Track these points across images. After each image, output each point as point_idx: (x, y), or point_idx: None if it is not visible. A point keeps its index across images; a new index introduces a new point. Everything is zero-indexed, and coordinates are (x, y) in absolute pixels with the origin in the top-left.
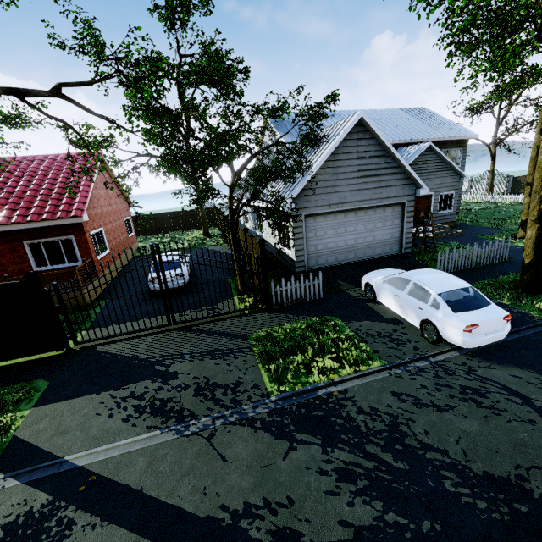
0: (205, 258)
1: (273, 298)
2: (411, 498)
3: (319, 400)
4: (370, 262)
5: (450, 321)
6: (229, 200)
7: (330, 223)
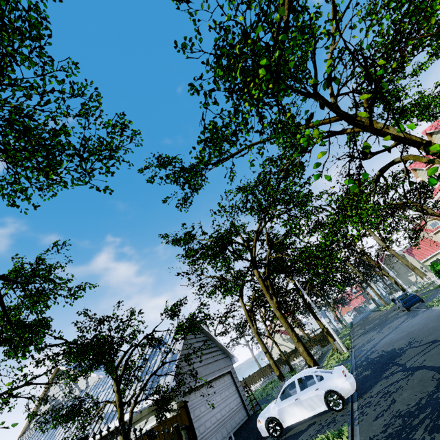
0: None
1: None
2: None
3: None
4: (241, 428)
5: (335, 377)
6: (119, 392)
7: (200, 399)
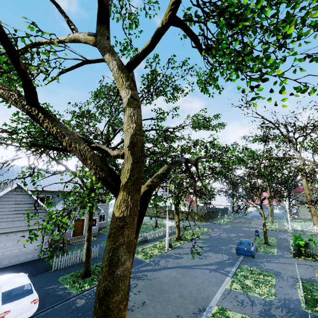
0: None
1: None
2: None
3: None
4: (10, 267)
5: None
6: None
7: None
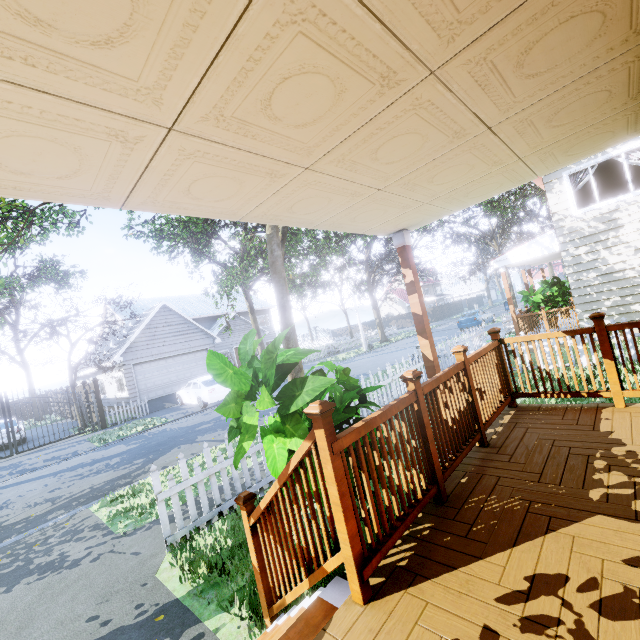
0: (48, 397)
1: (108, 419)
2: (158, 437)
3: (129, 438)
4: None
5: (204, 391)
6: (69, 361)
7: (155, 368)
